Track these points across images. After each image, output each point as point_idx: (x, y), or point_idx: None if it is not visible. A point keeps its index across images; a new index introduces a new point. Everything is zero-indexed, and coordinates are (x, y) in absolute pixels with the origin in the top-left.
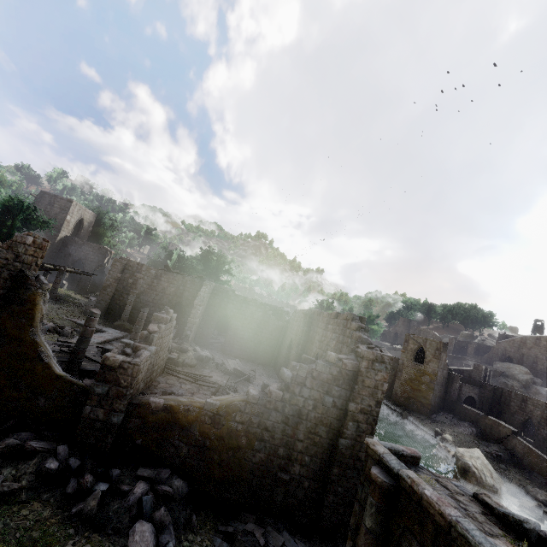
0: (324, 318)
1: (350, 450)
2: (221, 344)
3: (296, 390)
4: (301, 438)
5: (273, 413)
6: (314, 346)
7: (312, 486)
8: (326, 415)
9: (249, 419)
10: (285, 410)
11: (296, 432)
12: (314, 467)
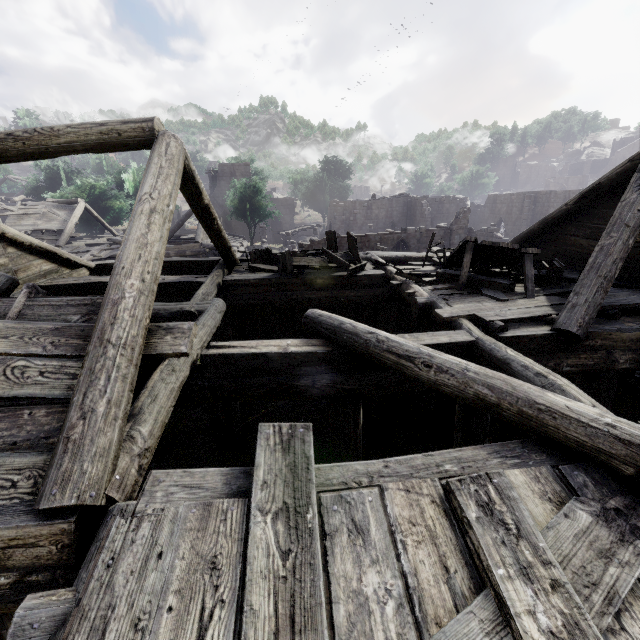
0: (558, 195)
1: None
2: None
3: None
4: None
5: None
6: None
7: None
8: None
9: None
10: None
11: None
12: None
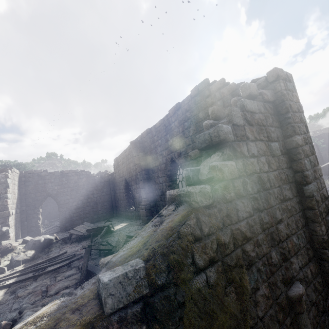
0: (158, 128)
1: (319, 193)
2: (57, 226)
3: (243, 149)
4: (279, 216)
5: (238, 204)
6: (160, 159)
7: (313, 270)
8: (281, 168)
9: (218, 242)
10: (249, 189)
11: (271, 212)
12: (303, 245)
